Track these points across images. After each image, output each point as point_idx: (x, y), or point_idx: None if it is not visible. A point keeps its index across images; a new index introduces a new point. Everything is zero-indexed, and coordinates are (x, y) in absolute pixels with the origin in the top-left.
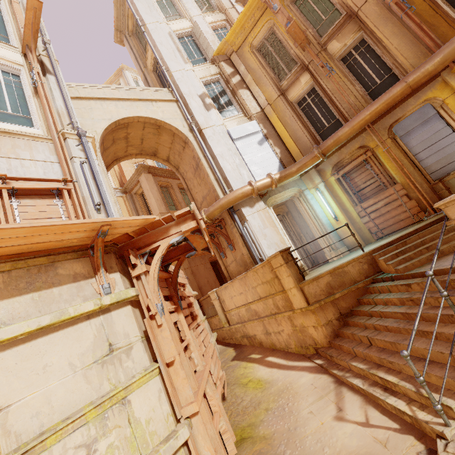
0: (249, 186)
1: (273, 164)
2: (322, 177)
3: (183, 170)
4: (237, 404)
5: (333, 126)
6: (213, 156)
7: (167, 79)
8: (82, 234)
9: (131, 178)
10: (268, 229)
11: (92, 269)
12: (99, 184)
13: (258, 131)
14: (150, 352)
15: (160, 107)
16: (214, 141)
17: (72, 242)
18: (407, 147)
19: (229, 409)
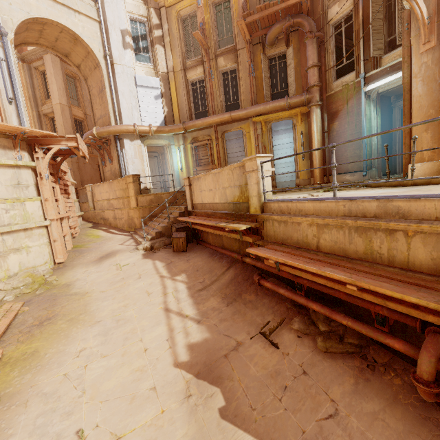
0: (133, 127)
1: (159, 118)
2: (185, 142)
3: (91, 84)
4: (80, 240)
5: (204, 113)
6: (116, 90)
7: None
8: (13, 130)
9: (34, 50)
10: (137, 160)
11: (13, 146)
12: (14, 83)
13: (158, 88)
14: (37, 192)
15: (82, 21)
16: (121, 78)
17: (6, 131)
18: (227, 148)
19: (75, 240)
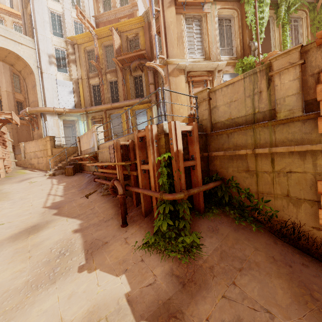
0: (53, 109)
1: (71, 104)
2: (88, 118)
3: (28, 82)
4: (11, 174)
5: (99, 103)
6: (43, 87)
7: (34, 35)
8: None
9: None
10: (55, 128)
11: None
12: None
13: (71, 87)
14: None
15: (23, 49)
16: (47, 81)
17: None
18: (112, 123)
19: (7, 174)
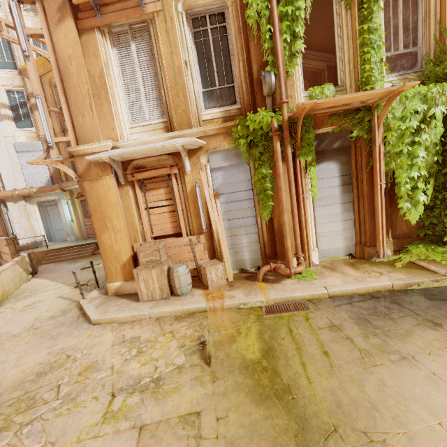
0: (12, 193)
1: (45, 177)
2: (73, 196)
3: None
4: None
5: None
6: None
7: None
8: None
9: None
10: (23, 219)
11: None
12: None
13: (41, 150)
14: None
15: None
16: None
17: None
18: None
19: None
